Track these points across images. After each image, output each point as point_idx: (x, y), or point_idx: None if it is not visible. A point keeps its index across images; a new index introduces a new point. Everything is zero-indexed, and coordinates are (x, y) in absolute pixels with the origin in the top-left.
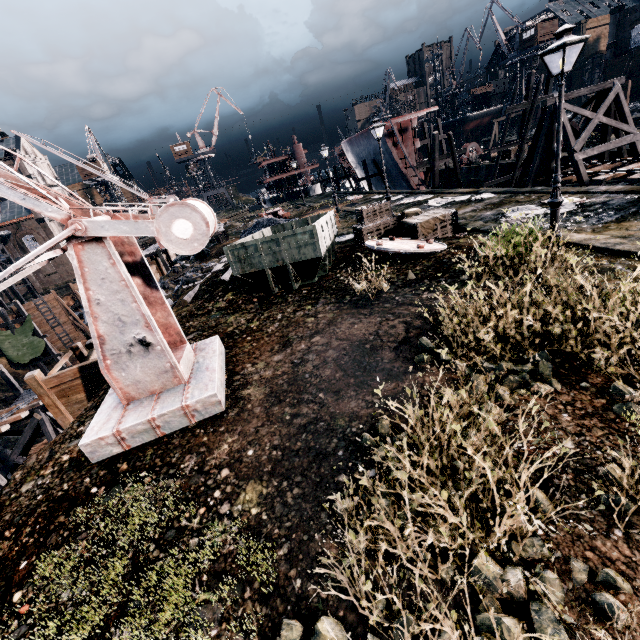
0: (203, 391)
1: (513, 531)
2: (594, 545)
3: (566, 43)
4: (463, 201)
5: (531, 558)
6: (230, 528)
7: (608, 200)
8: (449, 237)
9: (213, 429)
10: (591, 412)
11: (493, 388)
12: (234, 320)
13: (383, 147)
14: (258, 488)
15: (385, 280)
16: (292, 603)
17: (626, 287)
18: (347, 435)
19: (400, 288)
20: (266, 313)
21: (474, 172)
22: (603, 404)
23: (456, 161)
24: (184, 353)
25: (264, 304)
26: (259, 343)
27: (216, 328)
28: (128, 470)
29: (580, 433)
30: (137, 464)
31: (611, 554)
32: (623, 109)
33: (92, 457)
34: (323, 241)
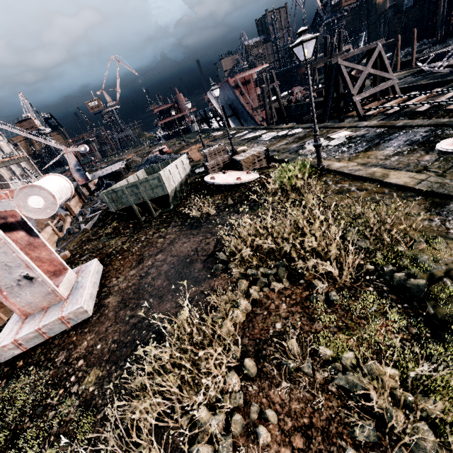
0: (74, 305)
1: (227, 390)
2: (269, 394)
3: (302, 41)
4: (282, 135)
5: (233, 406)
6: (74, 402)
7: (366, 133)
8: (264, 167)
9: (81, 330)
10: (298, 301)
11: (248, 288)
12: (114, 243)
13: (233, 96)
14: (97, 372)
15: (215, 205)
16: (96, 450)
17: (329, 214)
18: (159, 329)
19: (221, 211)
20: (136, 236)
21: (300, 108)
22: (306, 295)
23: (281, 104)
24: (65, 278)
25: (136, 228)
26: (125, 261)
27: (102, 250)
28: (22, 366)
29: (287, 317)
30: (29, 361)
31: (275, 399)
32: (384, 62)
33: (0, 359)
34: (171, 181)
